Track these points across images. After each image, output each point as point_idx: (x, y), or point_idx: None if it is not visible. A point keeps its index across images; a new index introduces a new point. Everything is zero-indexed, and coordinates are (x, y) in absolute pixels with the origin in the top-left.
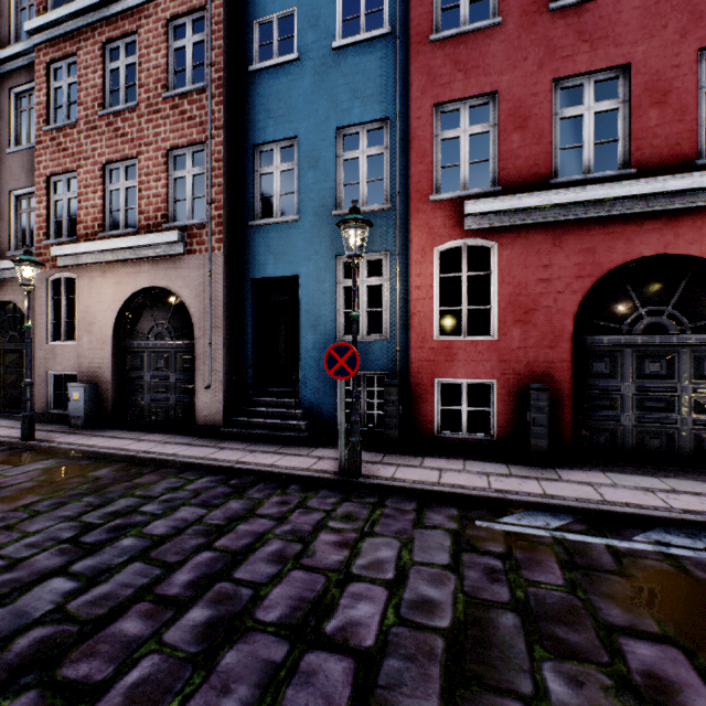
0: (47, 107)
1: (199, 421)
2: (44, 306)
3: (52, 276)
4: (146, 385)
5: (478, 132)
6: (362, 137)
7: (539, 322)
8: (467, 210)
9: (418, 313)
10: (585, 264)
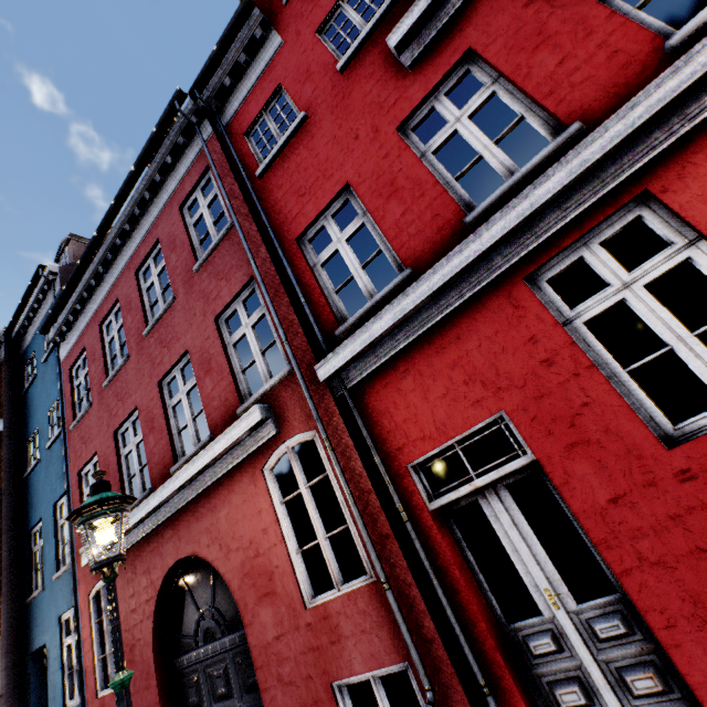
0: None
1: None
2: None
3: None
4: None
5: None
6: (66, 504)
7: (138, 659)
8: (83, 562)
9: (88, 668)
10: (148, 585)
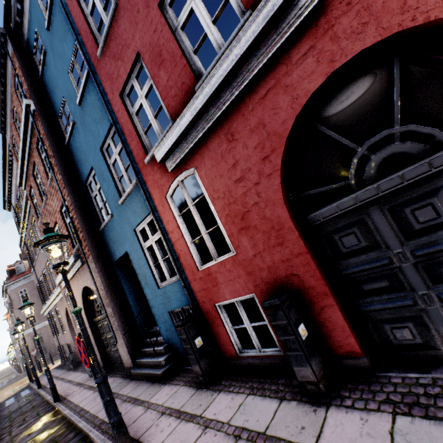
0: (36, 214)
1: (125, 365)
2: (69, 309)
3: (65, 293)
4: (108, 342)
5: (147, 91)
6: (111, 144)
7: (257, 222)
8: (157, 158)
9: (181, 252)
10: (262, 141)
